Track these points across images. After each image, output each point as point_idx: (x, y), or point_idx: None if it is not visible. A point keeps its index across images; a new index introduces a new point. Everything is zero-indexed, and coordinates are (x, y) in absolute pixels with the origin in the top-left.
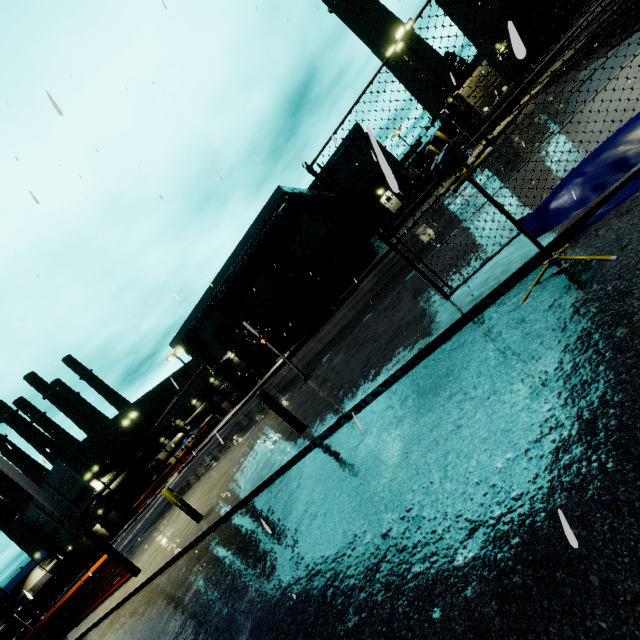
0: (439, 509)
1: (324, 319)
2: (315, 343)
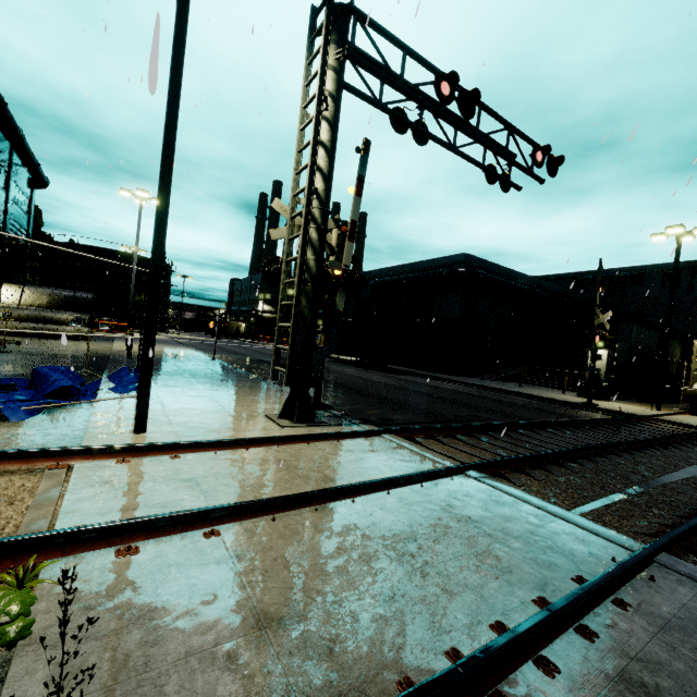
0: (21, 365)
1: (367, 365)
2: None
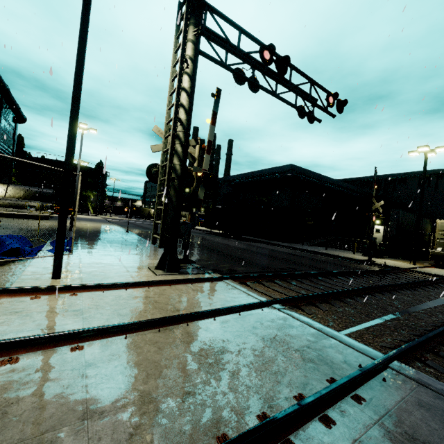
0: None
1: (228, 236)
2: (198, 236)
